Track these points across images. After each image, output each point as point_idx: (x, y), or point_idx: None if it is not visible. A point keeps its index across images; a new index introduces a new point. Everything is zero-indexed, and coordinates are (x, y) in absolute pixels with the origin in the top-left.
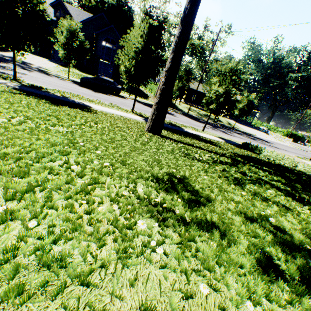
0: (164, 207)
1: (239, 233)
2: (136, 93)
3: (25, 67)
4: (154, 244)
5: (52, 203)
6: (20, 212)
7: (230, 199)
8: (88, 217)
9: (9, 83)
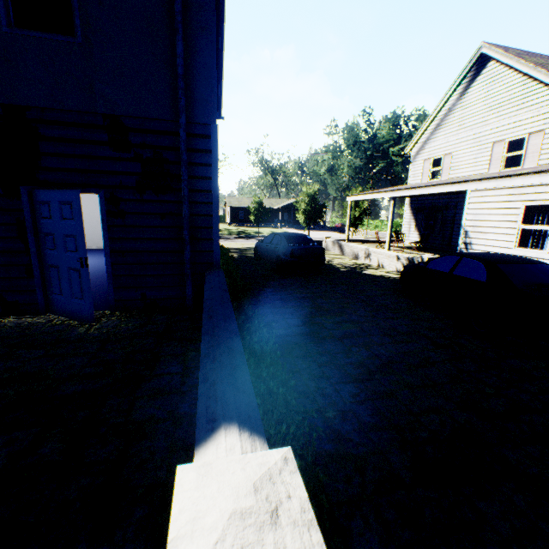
0: None
1: None
2: None
3: None
4: None
5: None
6: None
7: None
8: None
9: None
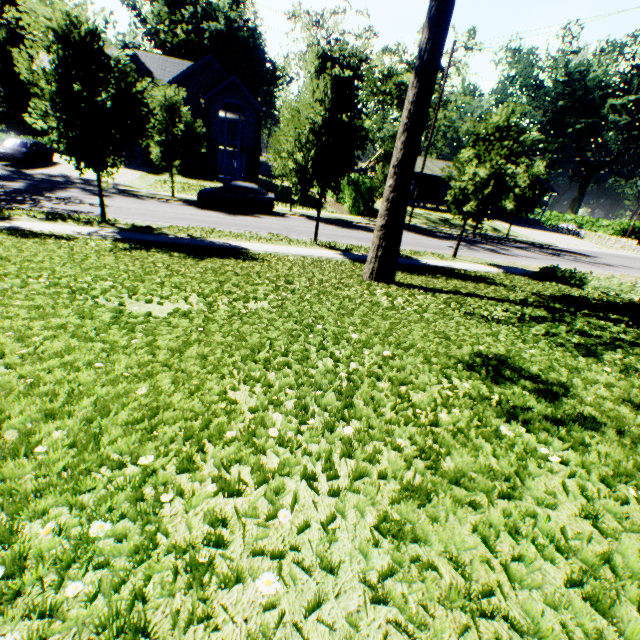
0: (513, 405)
1: (638, 429)
2: (319, 207)
3: (96, 191)
4: (546, 451)
5: (386, 417)
6: (373, 431)
7: (593, 382)
8: (435, 430)
9: (102, 231)
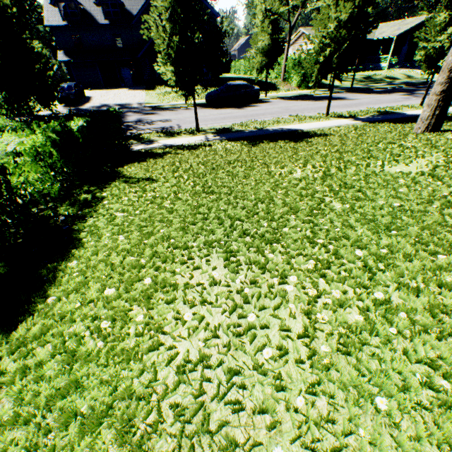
0: None
1: None
2: (332, 88)
3: (141, 112)
4: None
5: None
6: None
7: None
8: None
9: (209, 137)
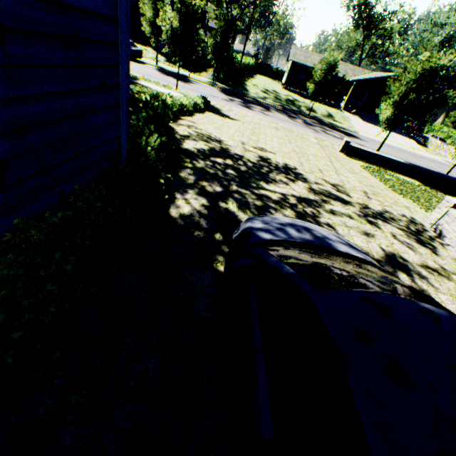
0: None
1: None
2: None
3: None
4: None
5: None
6: None
7: None
8: None
9: None
